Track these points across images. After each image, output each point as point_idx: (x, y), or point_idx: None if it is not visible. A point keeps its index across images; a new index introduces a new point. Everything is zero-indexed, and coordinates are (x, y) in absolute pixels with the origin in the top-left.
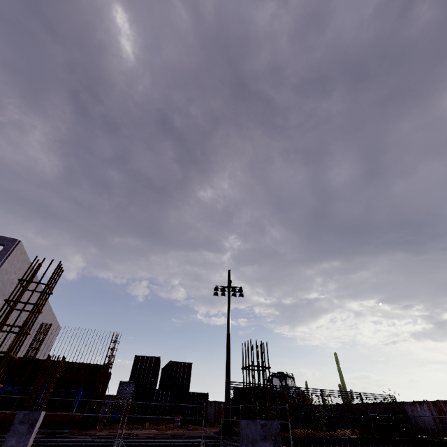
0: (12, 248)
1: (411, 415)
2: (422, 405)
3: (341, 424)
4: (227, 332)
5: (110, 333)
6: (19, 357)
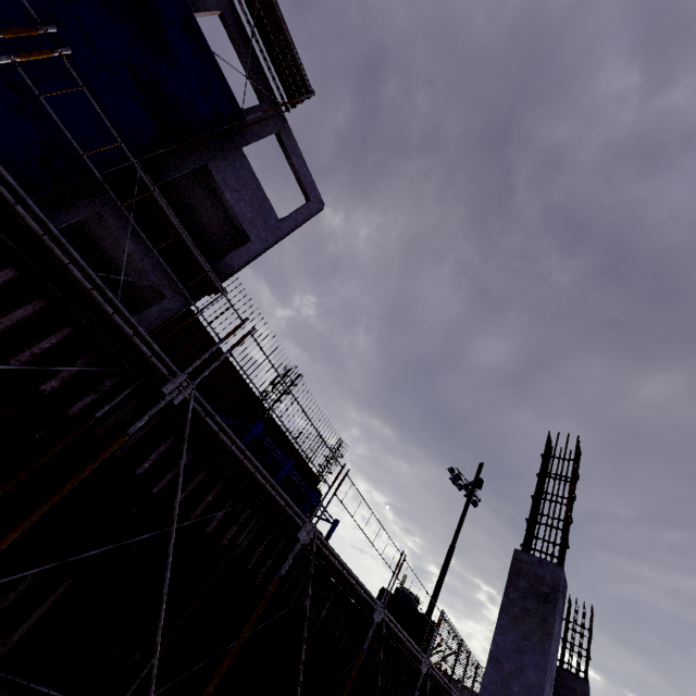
0: (314, 212)
1: None
2: None
3: None
4: (453, 542)
5: (337, 436)
6: (259, 399)
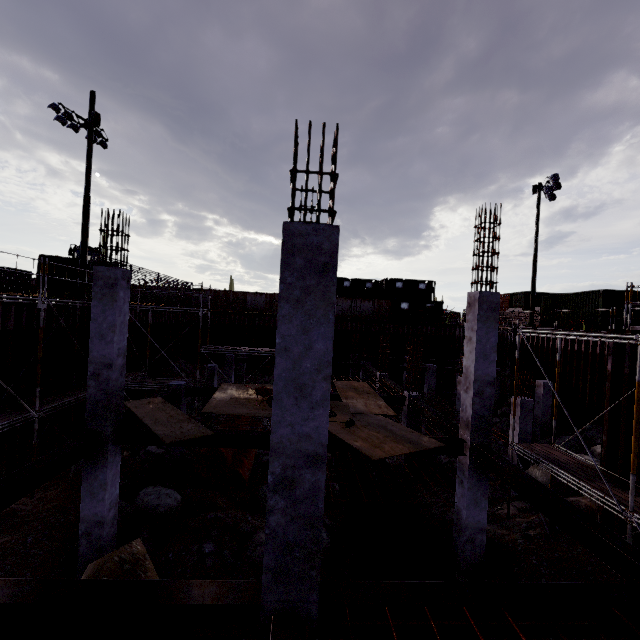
0: None
1: (194, 297)
2: (206, 292)
3: (164, 299)
4: (86, 192)
5: None
6: None
